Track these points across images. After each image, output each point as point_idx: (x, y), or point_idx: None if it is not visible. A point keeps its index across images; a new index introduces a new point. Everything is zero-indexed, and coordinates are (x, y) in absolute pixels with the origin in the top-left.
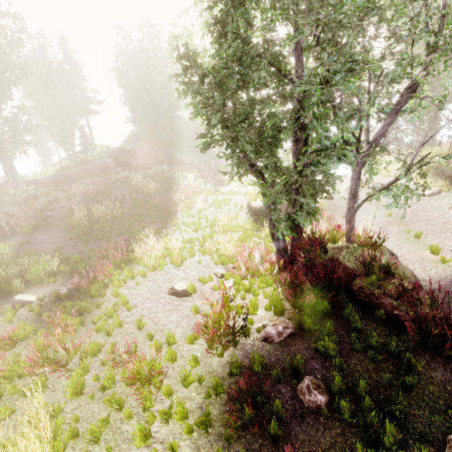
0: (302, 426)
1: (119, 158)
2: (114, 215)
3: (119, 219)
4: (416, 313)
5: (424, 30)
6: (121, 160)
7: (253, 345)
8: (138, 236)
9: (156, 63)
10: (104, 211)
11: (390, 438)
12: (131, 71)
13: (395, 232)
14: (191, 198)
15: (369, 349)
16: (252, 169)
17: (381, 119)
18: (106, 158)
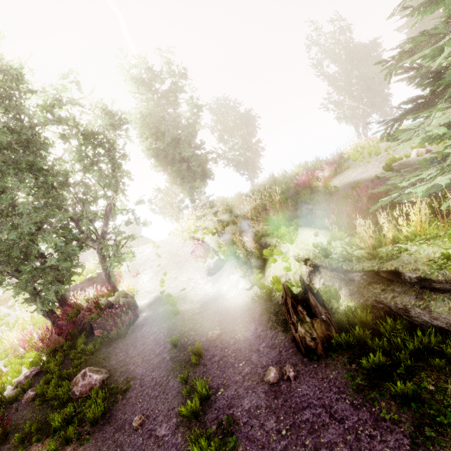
0: (17, 414)
1: None
2: None
3: None
4: (114, 323)
5: (100, 181)
6: None
7: (6, 395)
8: None
9: None
10: None
11: (54, 386)
12: None
13: (159, 275)
14: None
15: (82, 354)
16: (10, 275)
17: (102, 221)
18: None
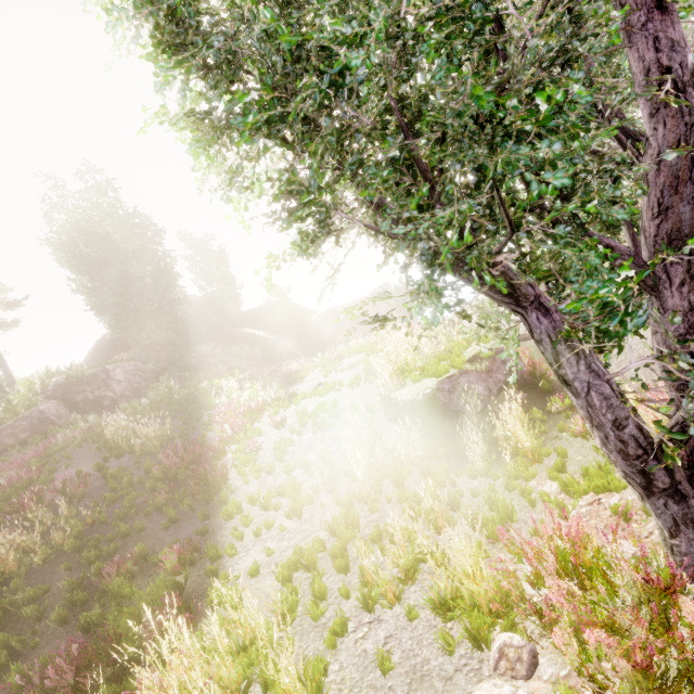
0: None
1: (73, 394)
2: (53, 543)
3: (71, 553)
4: None
5: None
6: (77, 398)
7: None
8: (129, 608)
9: (119, 220)
10: (22, 544)
11: None
12: (73, 242)
13: None
14: (247, 426)
15: None
16: (497, 269)
17: None
18: (41, 403)
